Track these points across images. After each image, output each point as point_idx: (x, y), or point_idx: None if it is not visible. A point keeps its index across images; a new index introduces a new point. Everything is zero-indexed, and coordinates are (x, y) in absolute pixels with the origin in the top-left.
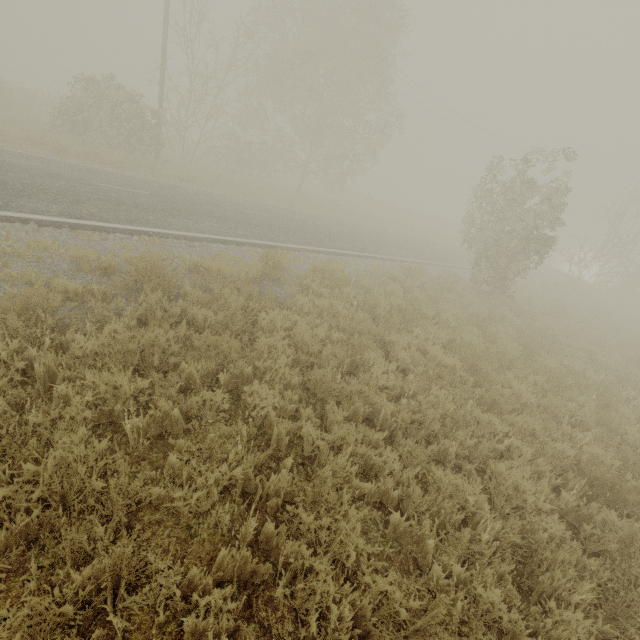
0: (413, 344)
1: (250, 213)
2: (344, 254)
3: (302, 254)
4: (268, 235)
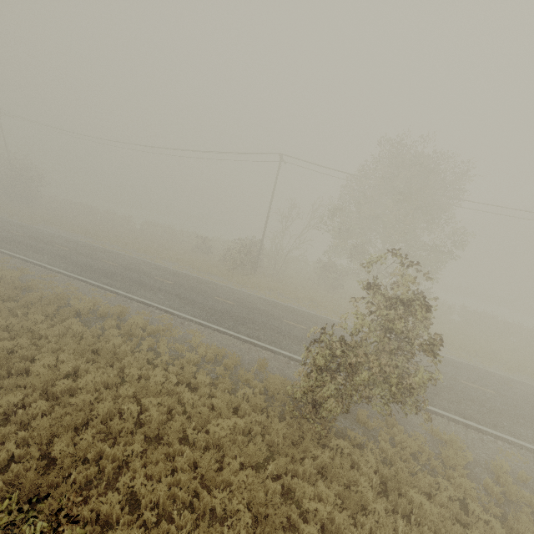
0: (65, 360)
1: (215, 299)
2: (223, 332)
3: (182, 321)
4: (184, 308)
